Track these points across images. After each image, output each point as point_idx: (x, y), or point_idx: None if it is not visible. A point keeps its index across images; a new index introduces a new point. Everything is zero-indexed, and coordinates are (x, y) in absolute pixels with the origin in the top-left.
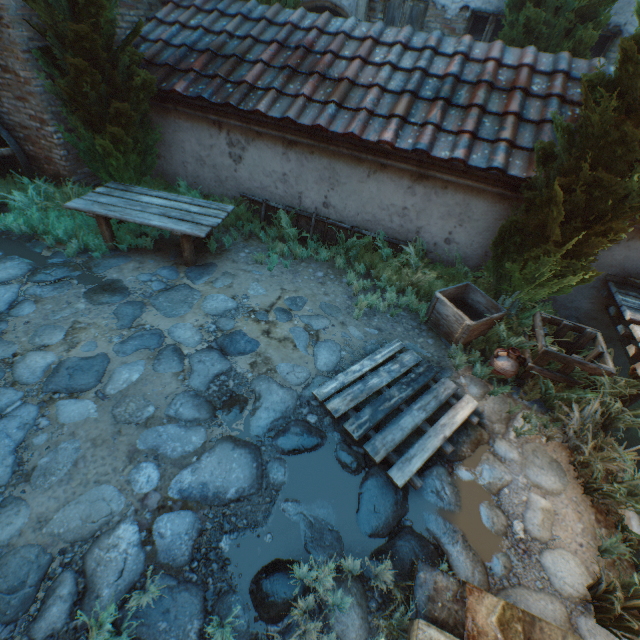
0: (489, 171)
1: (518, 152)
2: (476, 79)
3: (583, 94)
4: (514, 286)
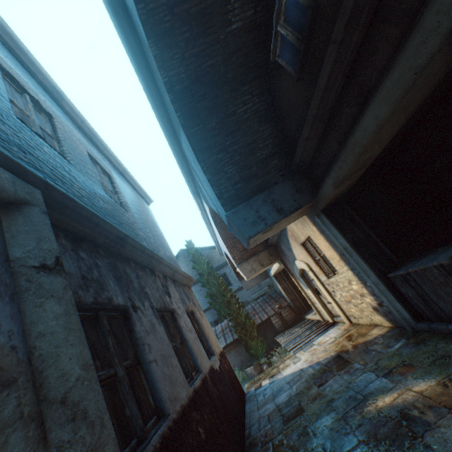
0: (232, 341)
1: (234, 334)
2: (219, 331)
3: (230, 321)
4: (257, 353)
